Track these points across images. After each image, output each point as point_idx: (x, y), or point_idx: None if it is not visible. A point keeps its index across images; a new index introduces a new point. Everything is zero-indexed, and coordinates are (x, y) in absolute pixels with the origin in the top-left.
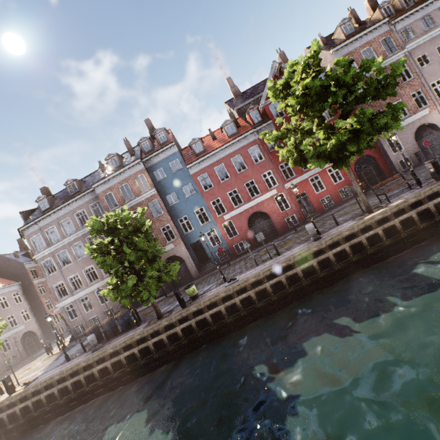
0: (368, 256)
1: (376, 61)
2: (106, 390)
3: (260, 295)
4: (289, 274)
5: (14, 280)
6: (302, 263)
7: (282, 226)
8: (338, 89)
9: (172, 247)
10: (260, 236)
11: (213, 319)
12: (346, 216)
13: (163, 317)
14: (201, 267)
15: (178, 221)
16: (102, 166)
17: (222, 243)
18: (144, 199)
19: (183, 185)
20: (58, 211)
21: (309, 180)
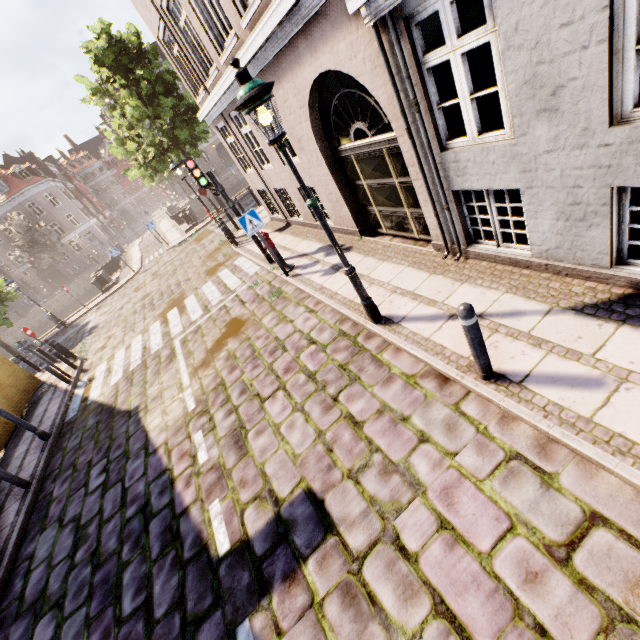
0: None
1: None
2: None
3: None
4: None
5: None
6: None
7: None
8: None
9: None
10: None
11: None
12: None
13: None
14: None
15: None
16: None
17: None
18: None
19: None
20: None
21: None
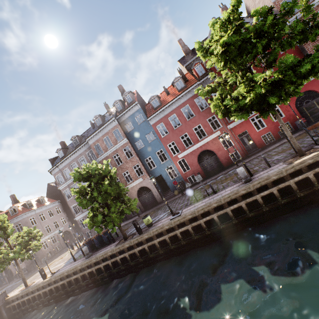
0: (298, 198)
1: (302, 0)
2: (94, 285)
3: (197, 228)
4: (220, 213)
5: (56, 199)
6: (232, 204)
7: (226, 161)
8: (259, 39)
9: (141, 181)
10: (199, 177)
11: (161, 245)
12: (281, 155)
13: (127, 240)
14: (163, 195)
15: (145, 160)
16: (92, 124)
17: (178, 176)
18: (120, 146)
19: (146, 133)
20: (69, 158)
21: (249, 120)
